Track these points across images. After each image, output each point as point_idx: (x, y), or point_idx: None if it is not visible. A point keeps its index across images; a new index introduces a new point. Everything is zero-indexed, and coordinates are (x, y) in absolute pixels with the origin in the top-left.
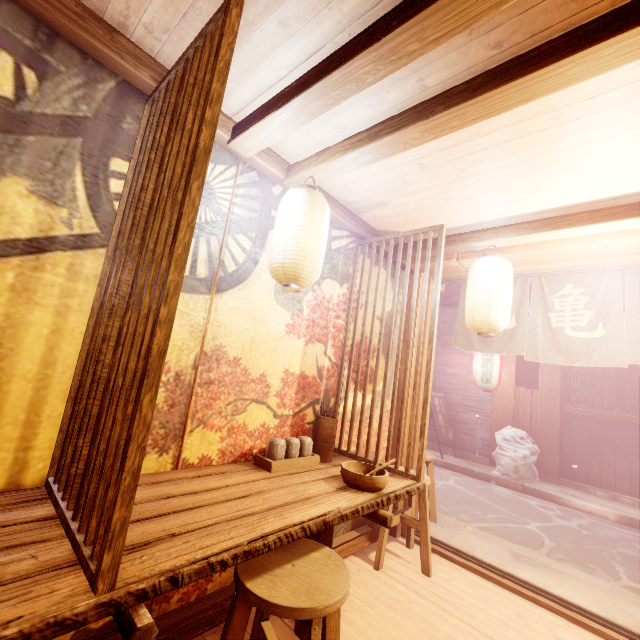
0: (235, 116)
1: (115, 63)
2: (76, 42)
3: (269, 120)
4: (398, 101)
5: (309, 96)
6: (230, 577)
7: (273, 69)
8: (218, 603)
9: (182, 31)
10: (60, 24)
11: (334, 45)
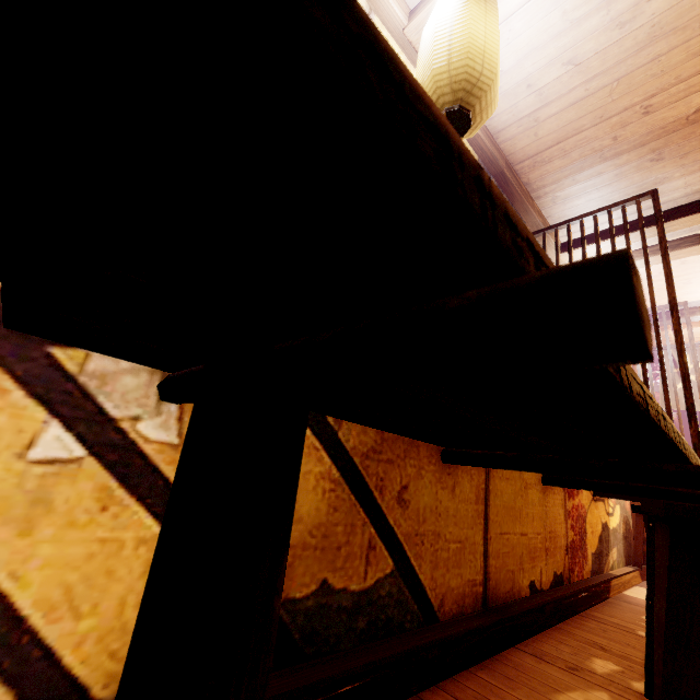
0: (562, 237)
1: (530, 216)
2: (518, 208)
3: (608, 241)
4: (694, 227)
5: (652, 229)
6: (589, 571)
7: (618, 214)
8: (598, 583)
9: (575, 199)
10: (520, 201)
11: (673, 203)
